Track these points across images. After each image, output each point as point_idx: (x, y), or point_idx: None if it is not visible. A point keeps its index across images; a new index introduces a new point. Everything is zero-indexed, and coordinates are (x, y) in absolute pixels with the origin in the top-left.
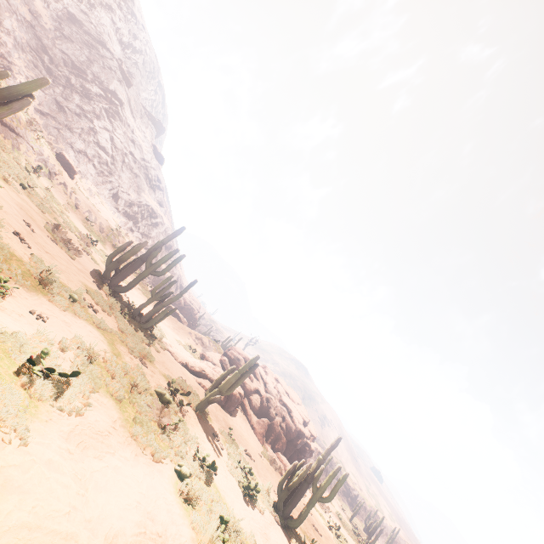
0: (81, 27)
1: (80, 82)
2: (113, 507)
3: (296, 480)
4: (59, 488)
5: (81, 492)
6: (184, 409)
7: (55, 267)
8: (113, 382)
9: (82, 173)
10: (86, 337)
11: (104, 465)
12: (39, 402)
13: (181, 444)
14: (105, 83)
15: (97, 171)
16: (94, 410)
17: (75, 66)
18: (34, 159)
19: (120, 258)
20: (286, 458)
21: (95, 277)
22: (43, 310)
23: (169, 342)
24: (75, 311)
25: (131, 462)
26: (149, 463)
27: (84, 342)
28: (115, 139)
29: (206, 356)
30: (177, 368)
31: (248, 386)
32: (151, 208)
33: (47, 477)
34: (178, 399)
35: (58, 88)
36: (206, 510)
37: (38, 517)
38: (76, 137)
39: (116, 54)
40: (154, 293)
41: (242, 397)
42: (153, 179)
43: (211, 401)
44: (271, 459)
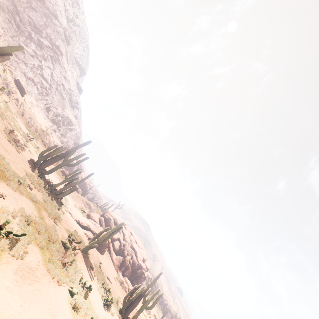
0: (43, 4)
1: (37, 37)
2: (38, 312)
3: (134, 296)
4: (12, 302)
5: (23, 304)
6: (76, 251)
7: (10, 160)
8: (39, 237)
9: (29, 92)
10: (26, 207)
11: (34, 288)
12: (2, 251)
13: (73, 274)
14: (53, 40)
15: (39, 92)
16: (29, 255)
17: (36, 27)
18: (0, 82)
19: (48, 154)
20: (130, 281)
21: (31, 164)
22: (4, 191)
23: (70, 206)
24: (20, 190)
25: (47, 286)
26: (55, 286)
27: (26, 212)
28: (54, 75)
29: (90, 215)
30: (73, 224)
31: (114, 236)
32: (70, 119)
33: (7, 296)
34: (73, 245)
35: (22, 38)
36: (83, 313)
37: (3, 318)
38: (28, 69)
39: (63, 24)
40: (66, 178)
41: (109, 243)
42: (74, 102)
43: (92, 247)
44: (121, 281)
